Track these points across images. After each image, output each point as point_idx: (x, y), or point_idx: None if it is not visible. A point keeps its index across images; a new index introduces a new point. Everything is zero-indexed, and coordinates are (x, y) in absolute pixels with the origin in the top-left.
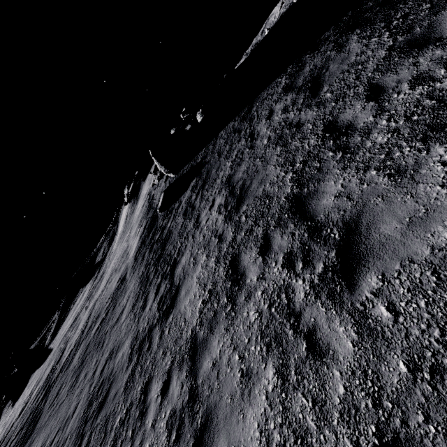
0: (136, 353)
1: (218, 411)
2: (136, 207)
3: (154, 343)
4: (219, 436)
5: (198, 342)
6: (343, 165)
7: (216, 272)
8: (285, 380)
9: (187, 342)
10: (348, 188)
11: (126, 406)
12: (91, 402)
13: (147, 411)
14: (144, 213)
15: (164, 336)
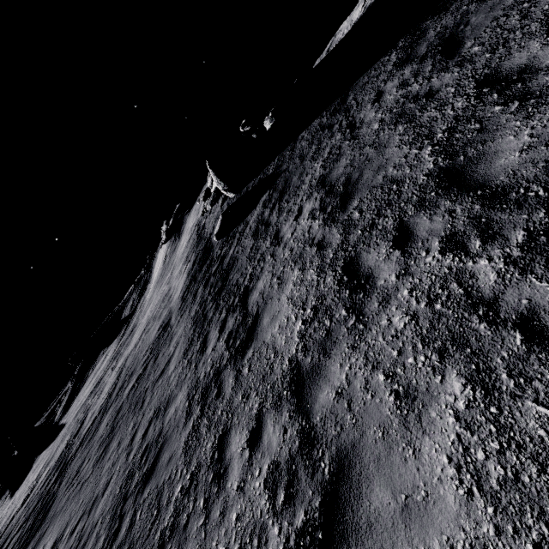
0: (198, 403)
1: (362, 452)
2: (179, 244)
3: (226, 388)
4: (371, 485)
5: (303, 372)
6: (526, 113)
7: (320, 284)
8: (490, 389)
9: (284, 376)
10: (544, 135)
11: (190, 470)
12: (131, 474)
13: (227, 470)
14: (192, 247)
15: (242, 376)
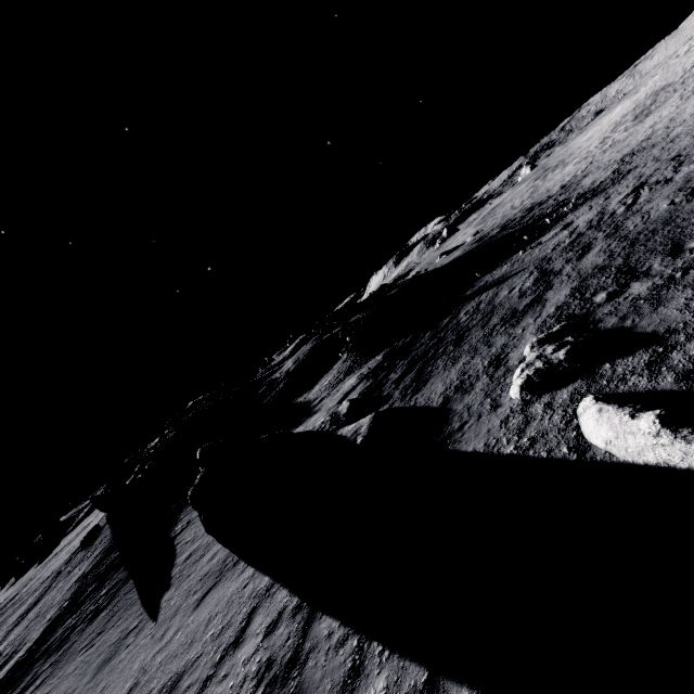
0: None
1: None
2: None
3: None
4: None
5: None
6: None
7: None
8: None
9: None
10: None
11: None
12: None
13: None
14: None
15: None
